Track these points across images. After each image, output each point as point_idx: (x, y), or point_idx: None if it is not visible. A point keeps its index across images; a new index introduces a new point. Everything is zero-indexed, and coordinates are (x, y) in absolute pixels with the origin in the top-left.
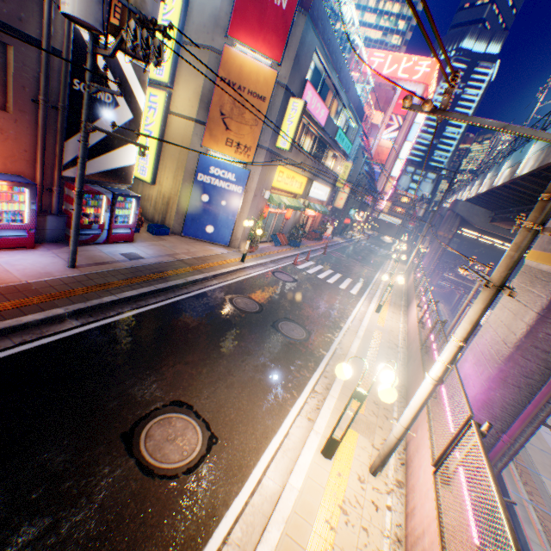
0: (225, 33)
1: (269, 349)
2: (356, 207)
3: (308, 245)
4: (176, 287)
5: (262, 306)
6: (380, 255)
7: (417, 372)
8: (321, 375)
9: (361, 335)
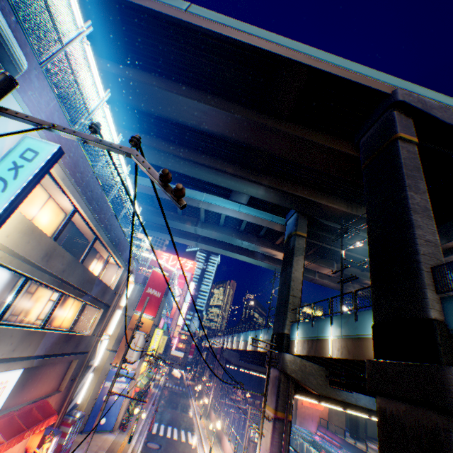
0: (134, 307)
1: None
2: (164, 357)
3: (145, 405)
4: None
5: None
6: (183, 395)
7: None
8: None
9: None
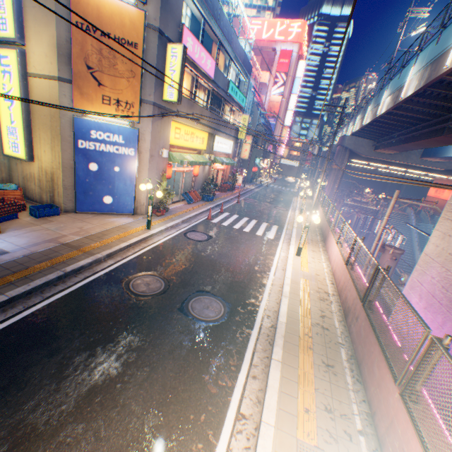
0: None
1: (173, 352)
2: (260, 156)
3: (222, 197)
4: (46, 286)
5: (168, 282)
6: (287, 194)
7: (370, 343)
8: (248, 377)
9: (287, 291)
